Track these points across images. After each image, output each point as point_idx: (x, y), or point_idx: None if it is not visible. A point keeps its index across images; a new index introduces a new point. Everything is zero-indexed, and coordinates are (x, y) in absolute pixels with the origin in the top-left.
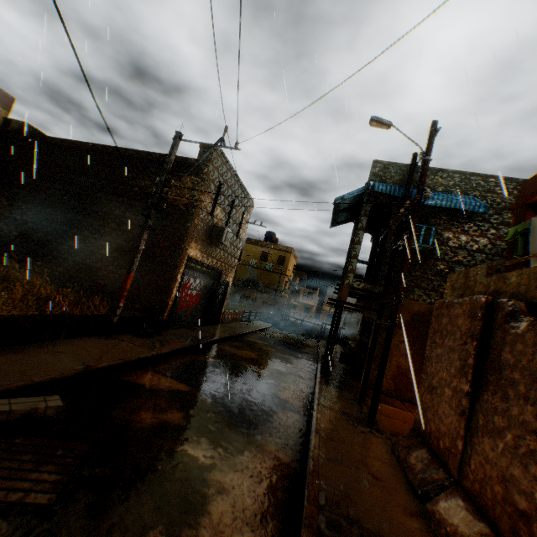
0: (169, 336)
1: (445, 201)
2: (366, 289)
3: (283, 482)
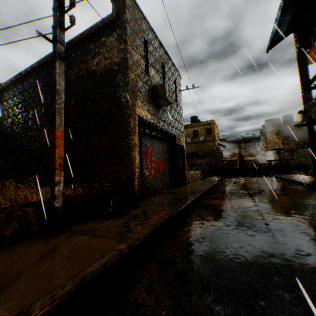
0: (147, 206)
1: None
2: None
3: None
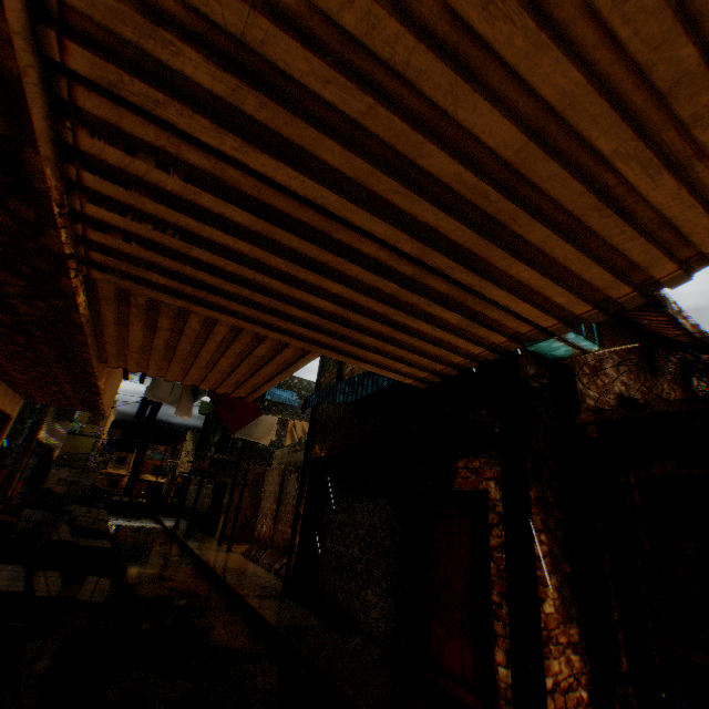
0: None
1: (278, 398)
2: (224, 460)
3: (196, 571)
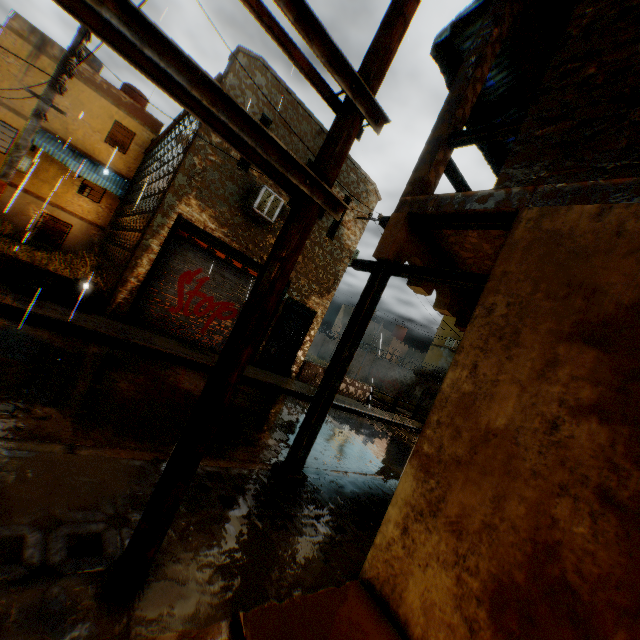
0: (87, 317)
1: None
2: (457, 214)
3: None
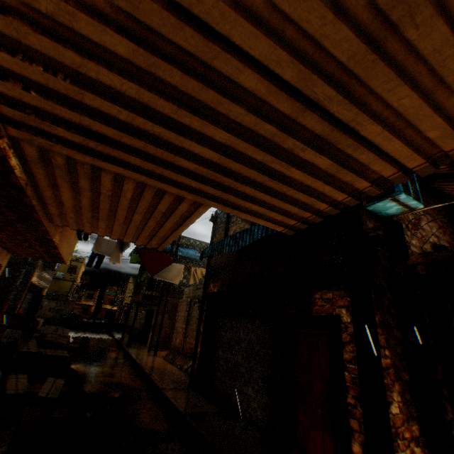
0: None
1: (186, 254)
2: (151, 295)
3: (132, 369)
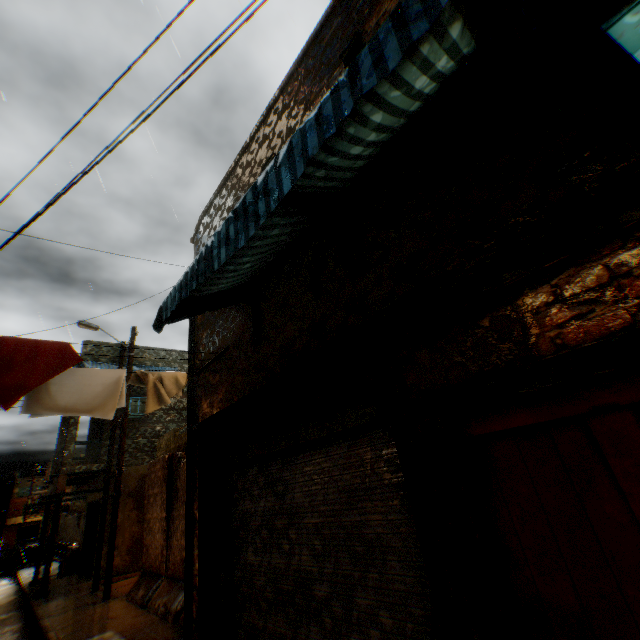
0: None
1: None
2: (90, 471)
3: None
